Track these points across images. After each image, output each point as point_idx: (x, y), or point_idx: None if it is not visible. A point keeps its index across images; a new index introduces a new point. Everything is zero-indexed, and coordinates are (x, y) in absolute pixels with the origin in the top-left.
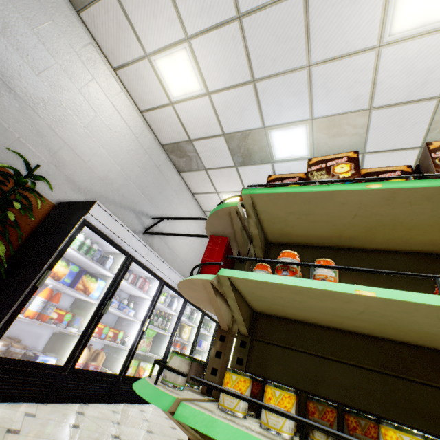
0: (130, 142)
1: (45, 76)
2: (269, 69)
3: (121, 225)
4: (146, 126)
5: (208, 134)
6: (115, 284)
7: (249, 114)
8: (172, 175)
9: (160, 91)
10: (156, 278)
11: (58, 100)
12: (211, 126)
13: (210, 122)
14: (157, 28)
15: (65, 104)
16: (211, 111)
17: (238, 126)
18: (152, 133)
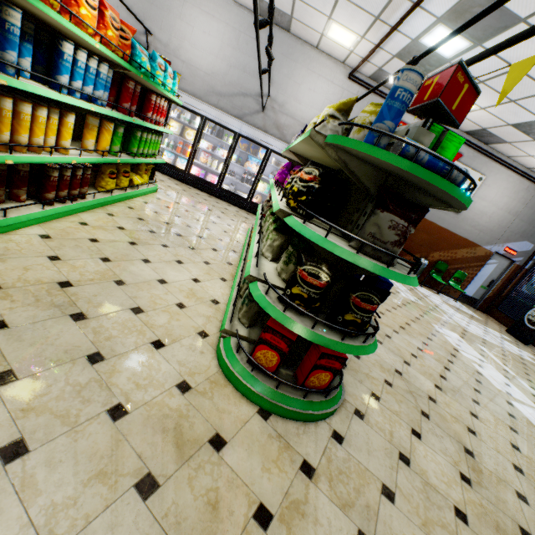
0: None
1: None
2: None
3: None
4: None
5: None
6: None
7: None
8: None
9: None
10: None
11: None
12: None
13: None
14: None
15: None
16: None
17: None
18: None
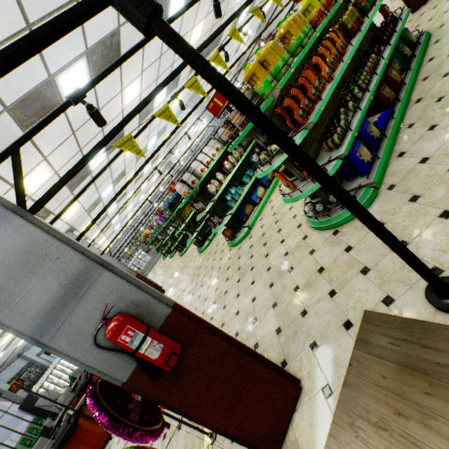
0: None
1: None
2: None
3: None
4: None
5: None
6: None
7: None
8: None
9: None
10: None
11: None
12: None
13: None
14: None
15: None
16: None
17: None
18: None
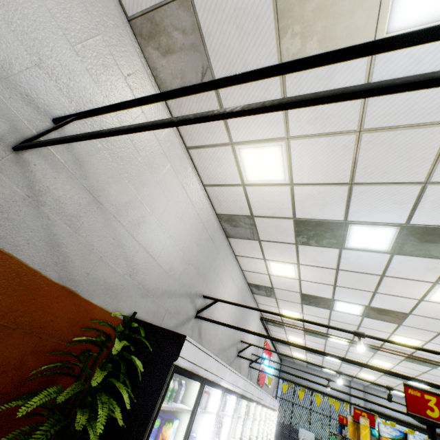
0: (192, 221)
1: (130, 176)
2: (375, 177)
3: (201, 349)
4: (206, 197)
5: (276, 215)
6: (191, 422)
7: (333, 208)
8: (222, 242)
9: (234, 173)
10: (219, 389)
11: (138, 199)
12: (282, 209)
13: (283, 206)
14: (254, 124)
15: (144, 200)
16: (288, 198)
17: (314, 214)
18: (210, 204)
